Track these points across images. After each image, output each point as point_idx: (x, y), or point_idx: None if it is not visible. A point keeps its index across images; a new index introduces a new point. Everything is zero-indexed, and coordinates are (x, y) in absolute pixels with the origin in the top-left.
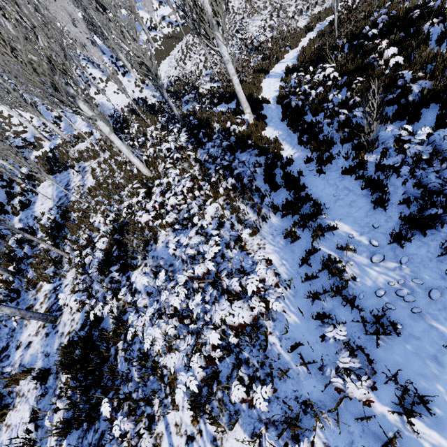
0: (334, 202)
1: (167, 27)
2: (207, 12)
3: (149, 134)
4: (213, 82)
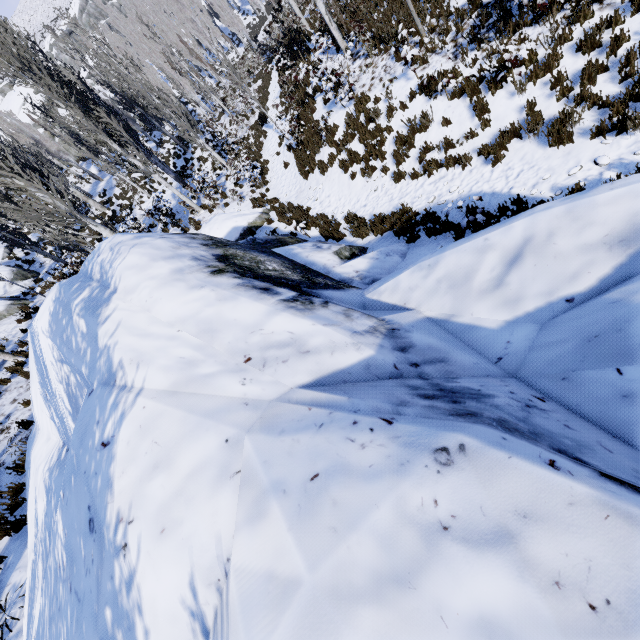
0: None
1: None
2: None
3: None
4: None
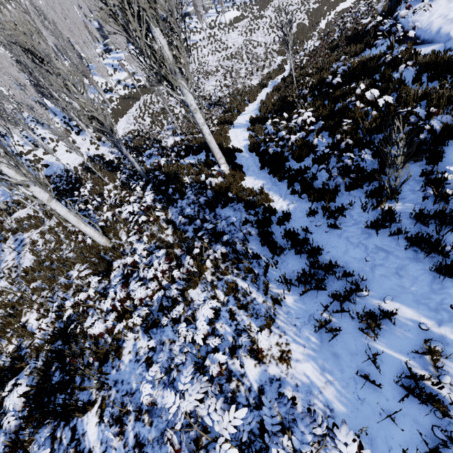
0: (370, 269)
1: (123, 89)
2: (167, 59)
3: (106, 194)
4: (176, 135)
